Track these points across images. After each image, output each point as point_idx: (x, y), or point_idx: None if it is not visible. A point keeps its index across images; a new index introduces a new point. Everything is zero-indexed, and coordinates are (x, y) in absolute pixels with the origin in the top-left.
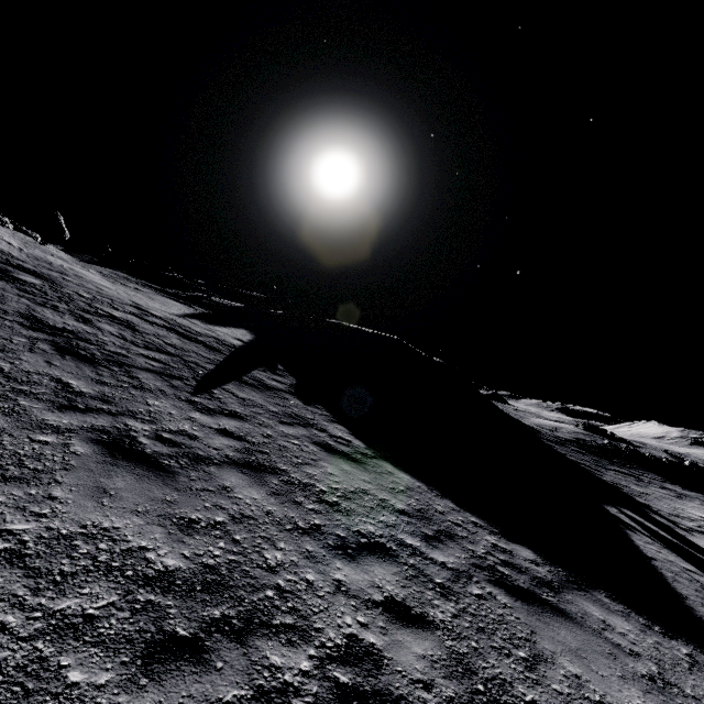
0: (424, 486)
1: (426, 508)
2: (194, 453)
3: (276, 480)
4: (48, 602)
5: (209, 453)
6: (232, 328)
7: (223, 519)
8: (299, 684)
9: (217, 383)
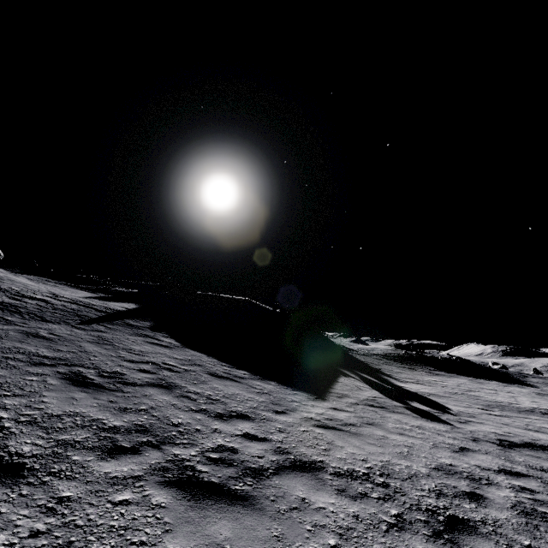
0: (205, 356)
1: (196, 359)
2: (69, 338)
3: (110, 347)
4: (2, 355)
5: (77, 339)
6: (123, 303)
7: (75, 351)
8: (87, 373)
9: (95, 322)
